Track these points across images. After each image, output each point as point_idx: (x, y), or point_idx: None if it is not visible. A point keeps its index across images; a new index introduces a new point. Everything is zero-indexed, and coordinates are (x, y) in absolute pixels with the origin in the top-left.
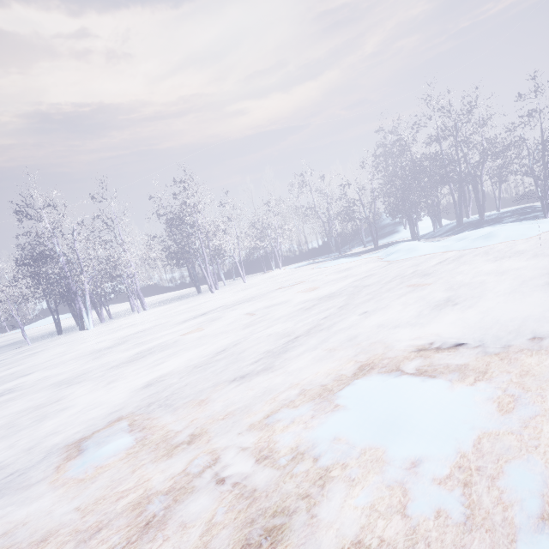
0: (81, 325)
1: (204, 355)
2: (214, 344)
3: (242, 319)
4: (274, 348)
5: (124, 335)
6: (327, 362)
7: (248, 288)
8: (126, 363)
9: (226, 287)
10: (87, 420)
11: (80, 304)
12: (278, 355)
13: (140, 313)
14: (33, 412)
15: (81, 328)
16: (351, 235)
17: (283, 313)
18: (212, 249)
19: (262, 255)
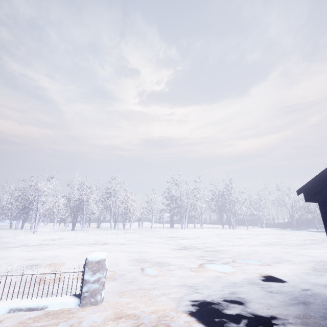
0: (182, 226)
1: (271, 241)
2: (271, 240)
3: (273, 238)
4: (300, 244)
5: (215, 233)
6: (325, 247)
7: (254, 231)
8: (238, 238)
9: (237, 229)
10: (253, 243)
11: (183, 218)
12: (304, 245)
13: (201, 229)
14: (226, 240)
15: (181, 228)
16: (307, 221)
17: (292, 239)
18: (236, 210)
19: (253, 218)
